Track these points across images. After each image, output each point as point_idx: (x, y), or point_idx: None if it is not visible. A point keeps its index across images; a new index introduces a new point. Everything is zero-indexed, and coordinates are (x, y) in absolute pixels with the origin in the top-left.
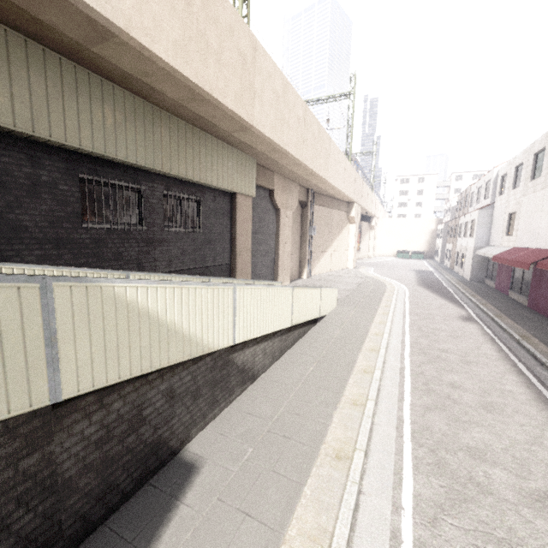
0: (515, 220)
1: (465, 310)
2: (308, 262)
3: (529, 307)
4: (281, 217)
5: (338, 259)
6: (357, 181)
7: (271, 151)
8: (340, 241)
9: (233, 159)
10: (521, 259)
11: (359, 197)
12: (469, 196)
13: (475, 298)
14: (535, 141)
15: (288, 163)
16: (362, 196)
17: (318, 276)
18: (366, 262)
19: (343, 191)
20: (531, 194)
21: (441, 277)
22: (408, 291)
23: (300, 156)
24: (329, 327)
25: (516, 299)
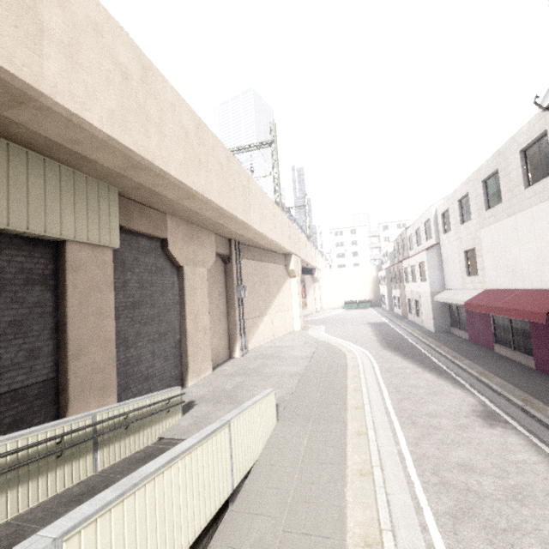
0: (476, 257)
1: (469, 391)
2: (241, 333)
3: (541, 371)
4: (186, 278)
5: (282, 322)
6: (292, 231)
7: (132, 168)
8: (281, 299)
9: (48, 179)
10: (519, 305)
11: (296, 248)
12: (407, 239)
13: (463, 362)
14: (479, 167)
15: (176, 194)
16: (300, 247)
17: (257, 349)
18: (315, 318)
19: (276, 240)
20: (493, 225)
21: (401, 330)
22: (376, 361)
23: (194, 183)
24: (252, 528)
25: (511, 357)
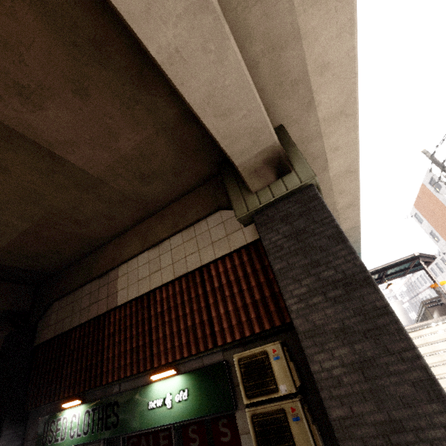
0: None
1: None
2: None
3: None
4: None
5: None
6: None
7: None
8: None
9: None
10: None
11: None
12: (413, 283)
13: None
14: None
15: None
16: None
17: None
18: None
19: None
20: None
21: None
22: None
23: None
24: None
25: None
